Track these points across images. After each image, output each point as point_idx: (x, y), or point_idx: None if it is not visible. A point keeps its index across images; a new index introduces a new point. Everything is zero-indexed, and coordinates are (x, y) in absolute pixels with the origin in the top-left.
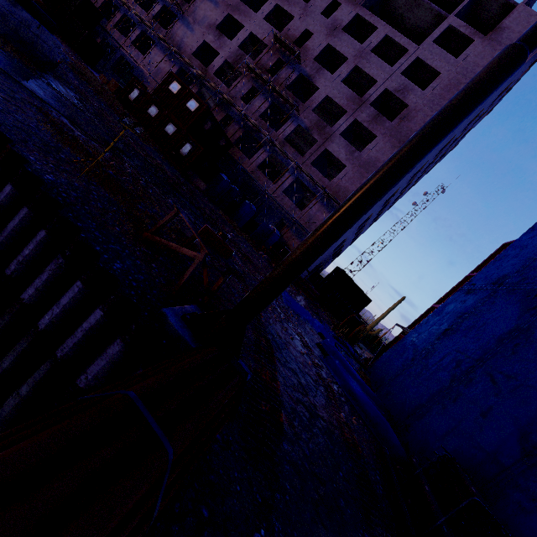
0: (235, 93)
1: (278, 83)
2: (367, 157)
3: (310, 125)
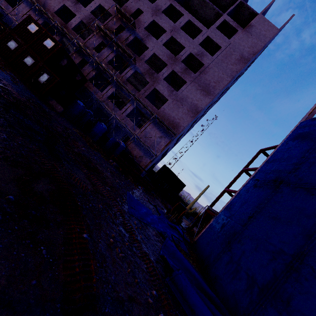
0: (89, 44)
1: (121, 41)
2: (181, 95)
3: (143, 71)
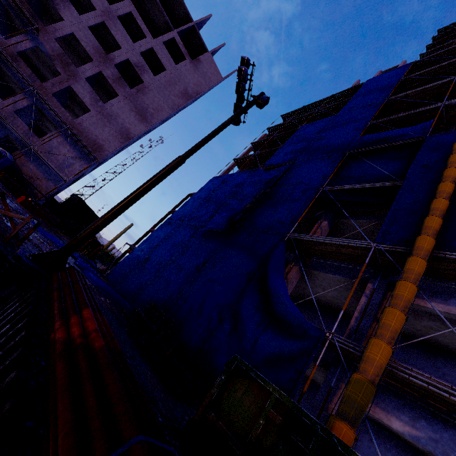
0: None
1: None
2: (110, 110)
3: (52, 53)
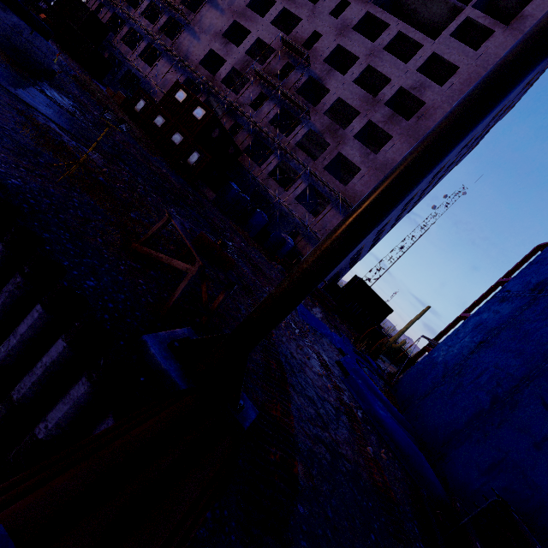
0: (243, 100)
1: (288, 87)
2: (384, 159)
3: (321, 129)
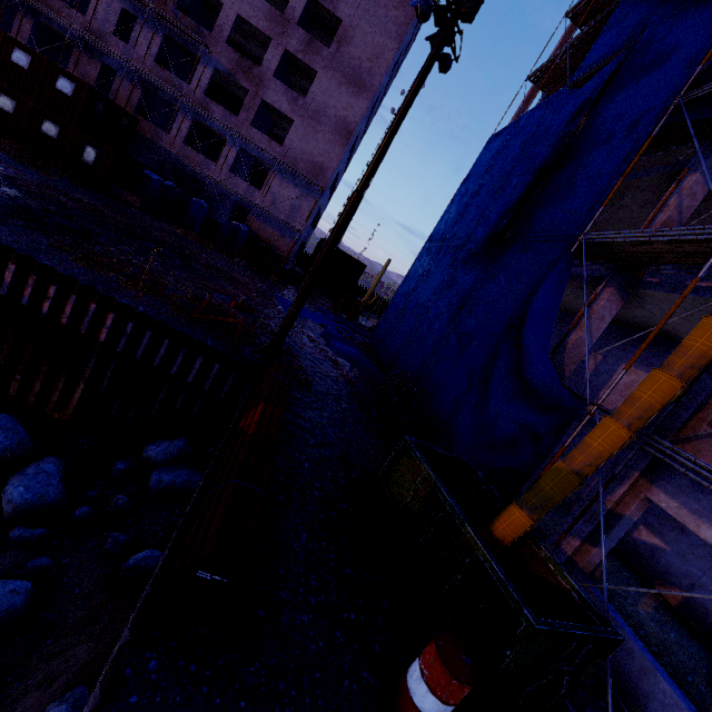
0: (99, 24)
1: None
2: (315, 103)
3: (230, 67)
